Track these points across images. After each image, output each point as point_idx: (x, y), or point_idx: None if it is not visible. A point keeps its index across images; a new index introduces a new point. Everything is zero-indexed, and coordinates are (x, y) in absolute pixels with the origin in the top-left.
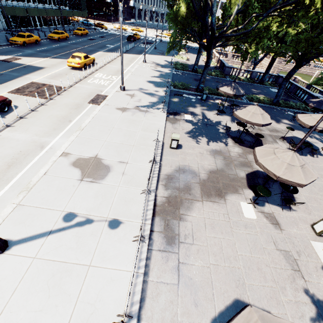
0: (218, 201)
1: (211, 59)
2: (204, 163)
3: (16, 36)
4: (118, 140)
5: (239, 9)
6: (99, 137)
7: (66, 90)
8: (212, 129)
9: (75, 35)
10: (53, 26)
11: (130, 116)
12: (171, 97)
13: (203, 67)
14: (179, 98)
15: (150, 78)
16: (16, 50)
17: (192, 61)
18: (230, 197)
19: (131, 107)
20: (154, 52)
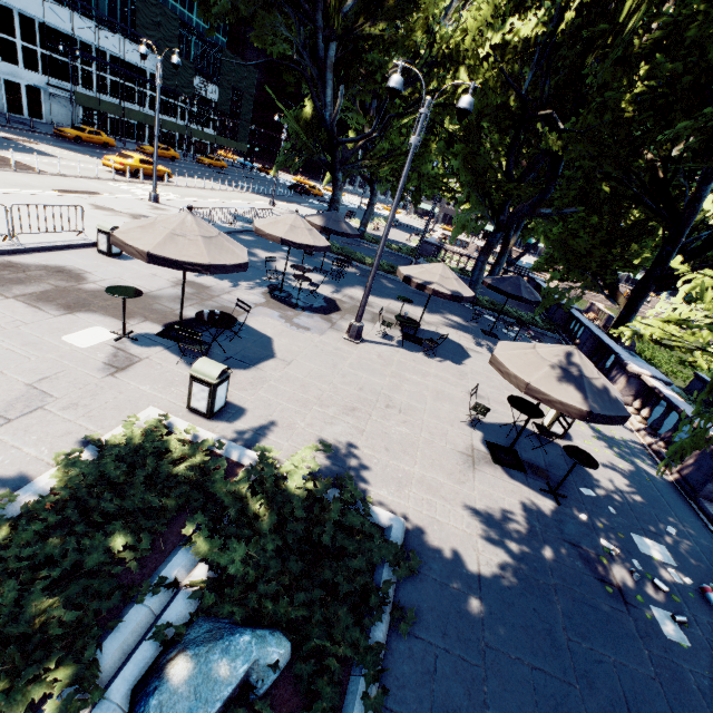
0: (46, 309)
1: (341, 190)
2: (134, 281)
3: (72, 128)
4: (4, 215)
5: None
6: None
7: (46, 175)
8: (248, 272)
9: (200, 163)
10: (177, 150)
11: (100, 214)
12: (243, 234)
13: (393, 242)
14: (260, 239)
15: (243, 214)
16: (52, 140)
17: (381, 233)
18: (88, 316)
19: (125, 212)
20: (319, 208)
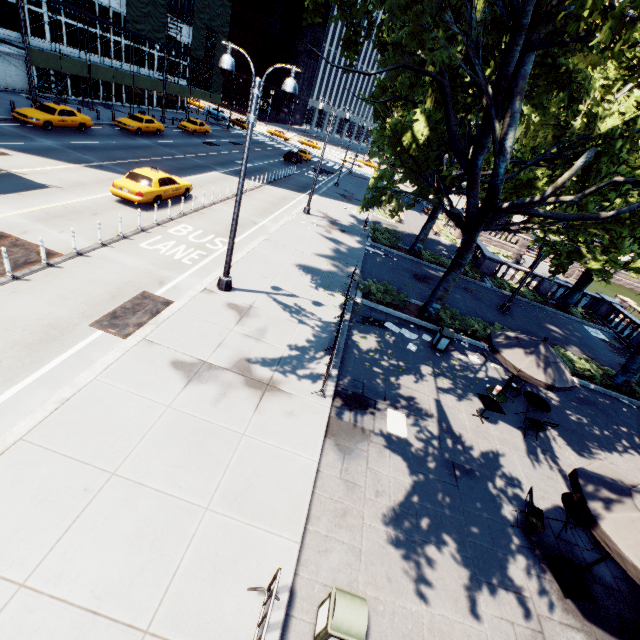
0: None
1: (472, 252)
2: None
3: (36, 108)
4: (88, 580)
5: (546, 152)
6: (5, 551)
7: (57, 263)
8: (474, 500)
9: (181, 129)
10: (146, 107)
11: (208, 406)
12: (353, 329)
13: (432, 244)
14: (376, 333)
15: (310, 259)
16: (16, 135)
17: (409, 227)
18: None
19: (224, 362)
20: (332, 192)
